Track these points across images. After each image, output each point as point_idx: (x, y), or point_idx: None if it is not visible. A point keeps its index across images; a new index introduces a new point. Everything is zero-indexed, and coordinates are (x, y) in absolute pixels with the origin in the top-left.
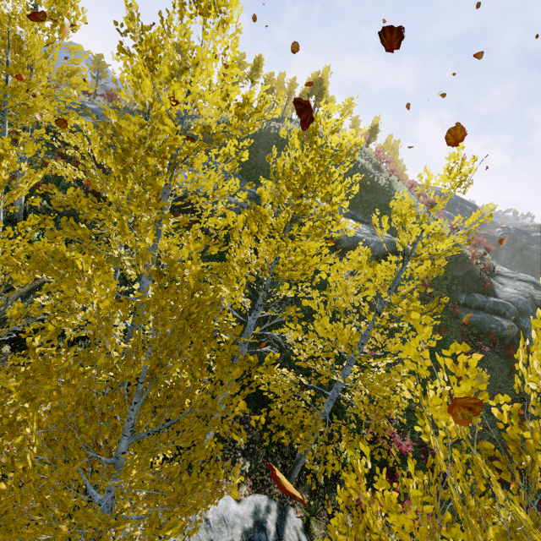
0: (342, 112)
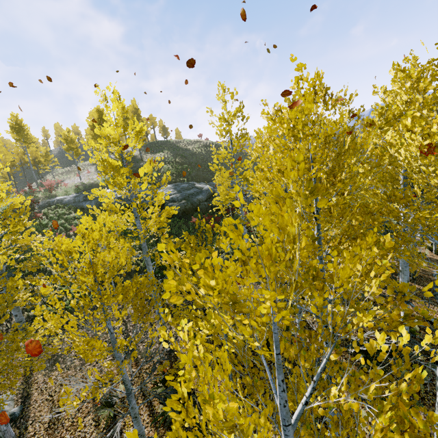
0: None
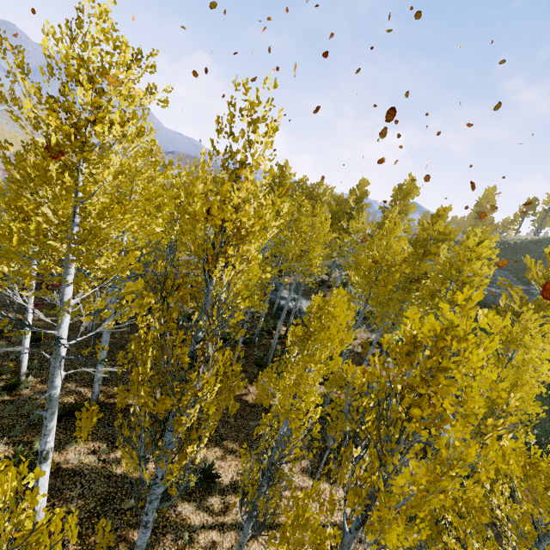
0: (486, 231)
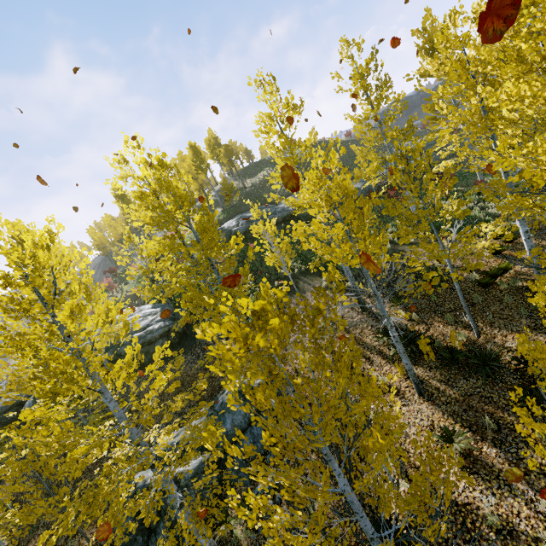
0: None
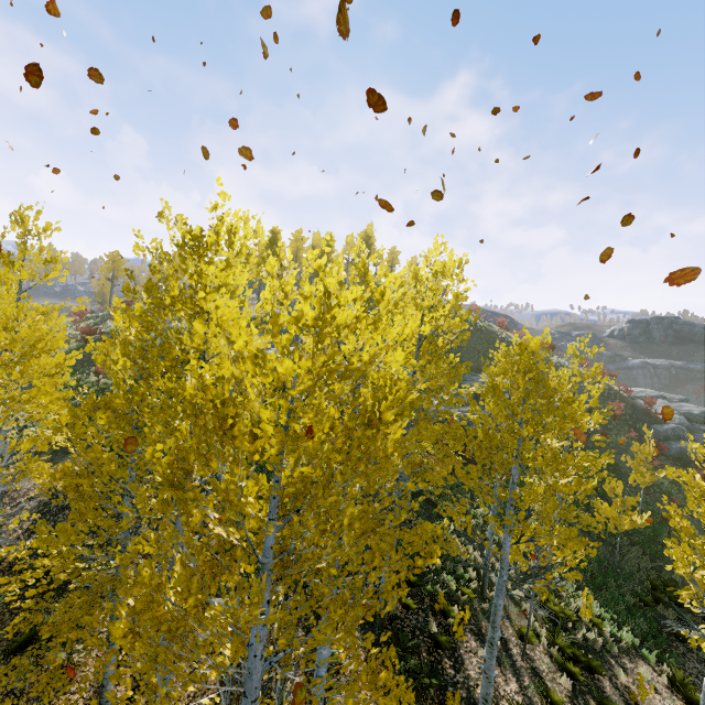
0: None
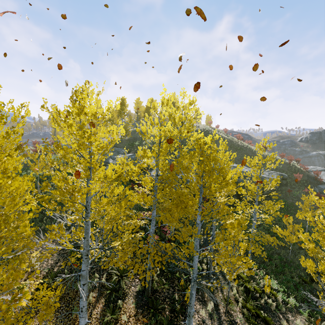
0: None
